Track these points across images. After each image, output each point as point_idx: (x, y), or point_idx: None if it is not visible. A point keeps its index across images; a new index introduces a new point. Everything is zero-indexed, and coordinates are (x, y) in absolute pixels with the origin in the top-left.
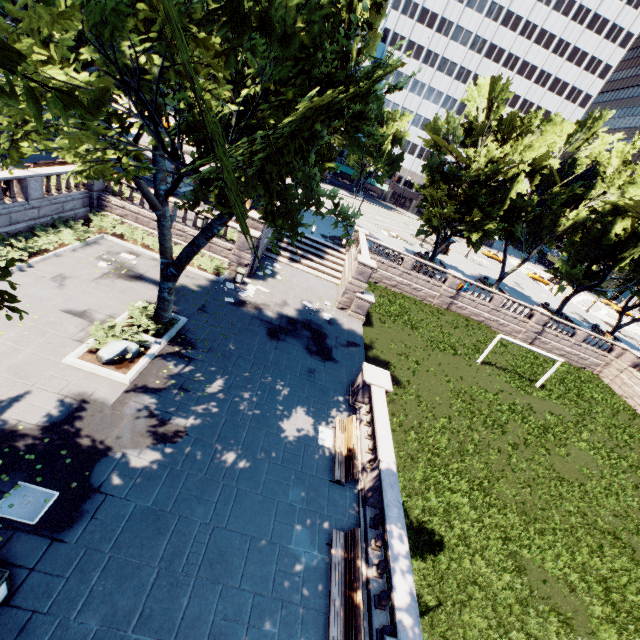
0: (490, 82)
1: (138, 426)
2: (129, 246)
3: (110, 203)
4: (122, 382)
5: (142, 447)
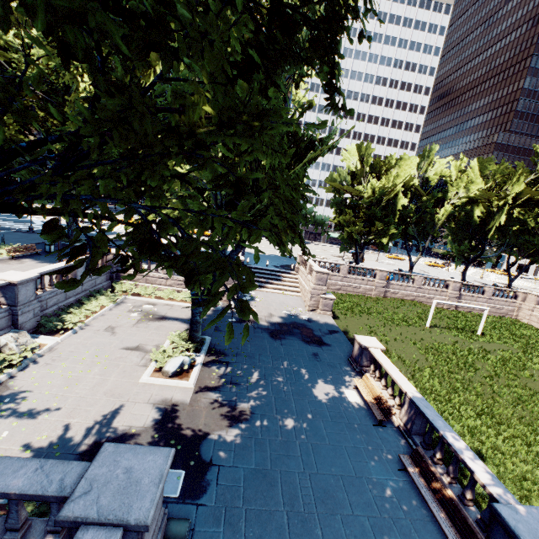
0: (356, 146)
1: (215, 414)
2: (146, 300)
3: (125, 273)
4: (188, 387)
5: (226, 428)
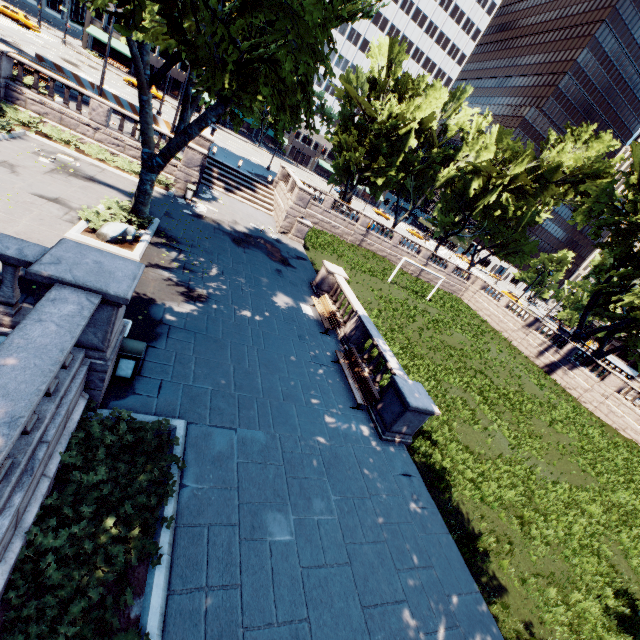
0: (389, 44)
1: (166, 288)
2: (61, 148)
3: (23, 96)
4: (132, 258)
5: (178, 301)
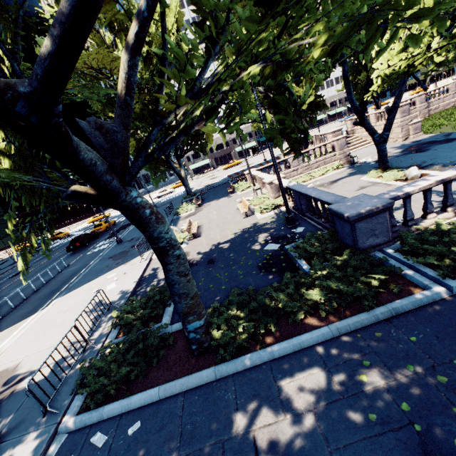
0: None
1: None
2: None
3: None
4: None
5: None
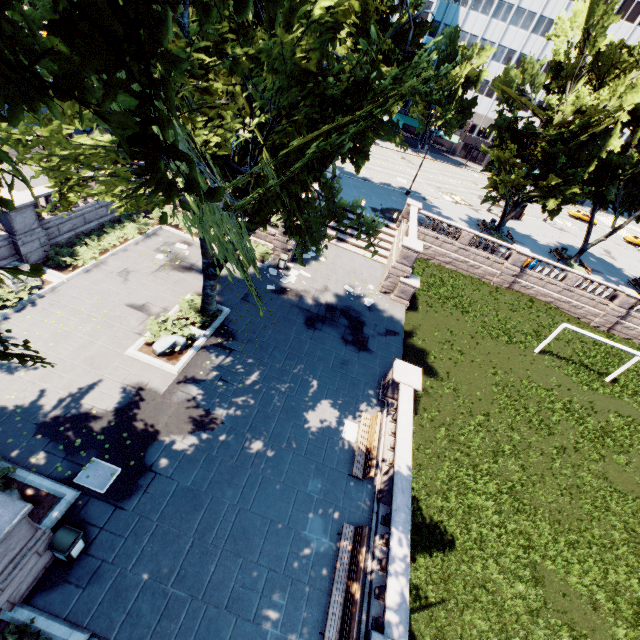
0: (591, 4)
1: (183, 414)
2: (183, 235)
3: None
4: (172, 373)
5: (185, 433)
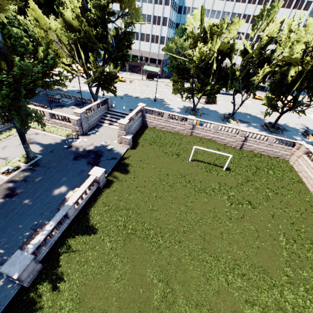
0: (201, 11)
1: (2, 192)
2: (37, 131)
3: None
4: (5, 179)
5: (0, 198)
